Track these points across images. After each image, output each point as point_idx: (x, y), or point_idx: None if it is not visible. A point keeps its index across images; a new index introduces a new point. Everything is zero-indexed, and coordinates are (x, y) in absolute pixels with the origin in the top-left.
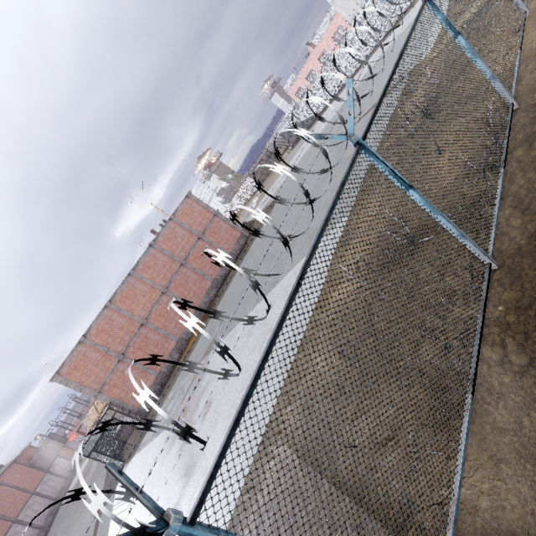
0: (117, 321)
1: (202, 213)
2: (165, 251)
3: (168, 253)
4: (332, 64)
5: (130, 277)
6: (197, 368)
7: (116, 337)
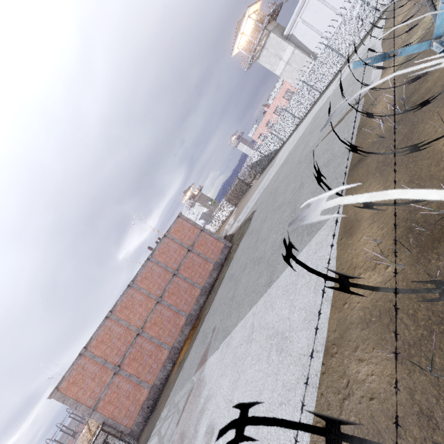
0: (116, 331)
1: (191, 229)
2: (160, 263)
3: (163, 265)
4: (286, 112)
5: (129, 288)
6: (348, 437)
7: (114, 348)
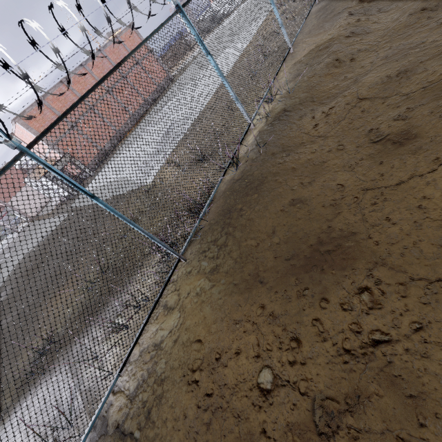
0: (70, 97)
1: None
2: (111, 60)
3: (113, 63)
4: None
5: (81, 68)
6: None
7: None
